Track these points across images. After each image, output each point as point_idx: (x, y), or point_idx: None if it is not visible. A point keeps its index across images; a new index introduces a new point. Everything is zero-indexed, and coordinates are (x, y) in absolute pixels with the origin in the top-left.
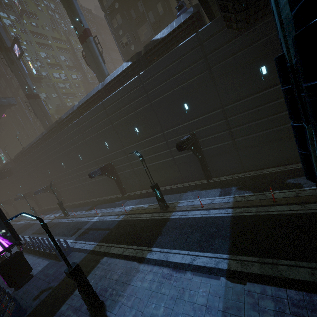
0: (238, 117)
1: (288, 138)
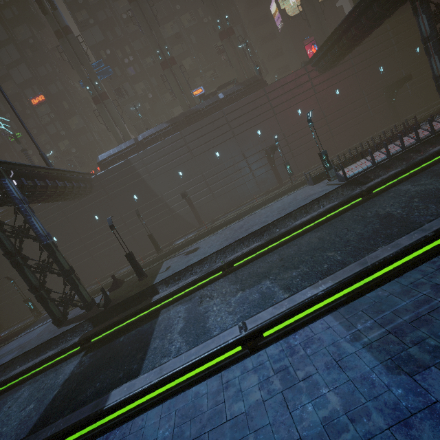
0: (91, 242)
1: (120, 250)
